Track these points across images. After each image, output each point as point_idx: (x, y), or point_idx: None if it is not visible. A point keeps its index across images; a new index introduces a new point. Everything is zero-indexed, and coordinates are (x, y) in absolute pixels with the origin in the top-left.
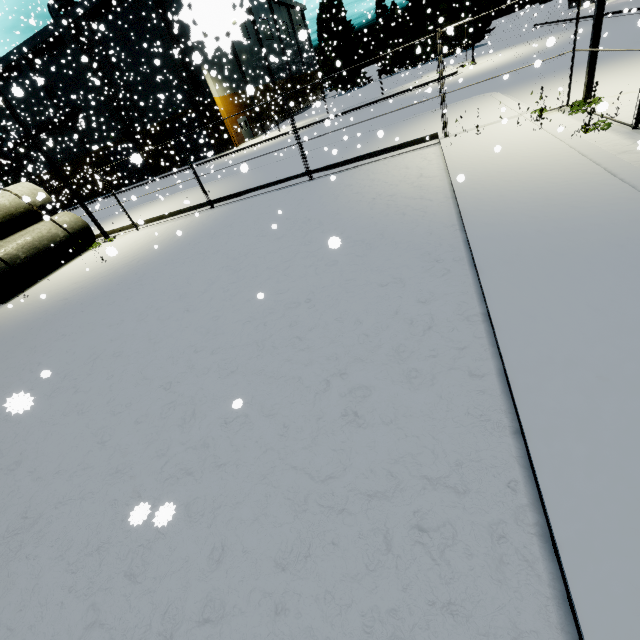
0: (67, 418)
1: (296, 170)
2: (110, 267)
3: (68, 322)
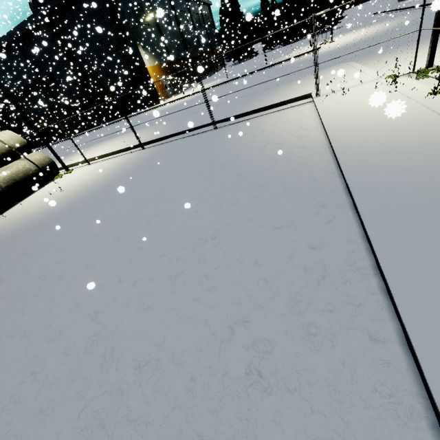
0: (12, 340)
1: (204, 121)
2: (66, 195)
3: (29, 242)
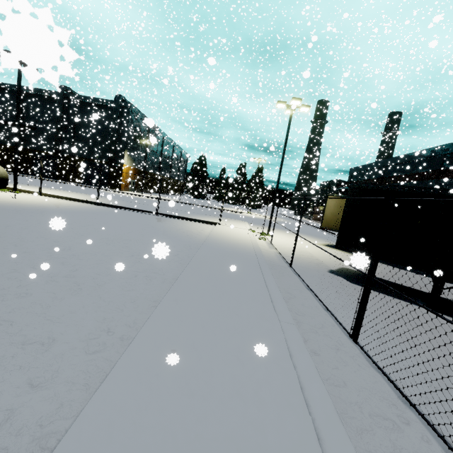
0: None
1: (151, 210)
2: (17, 202)
3: None
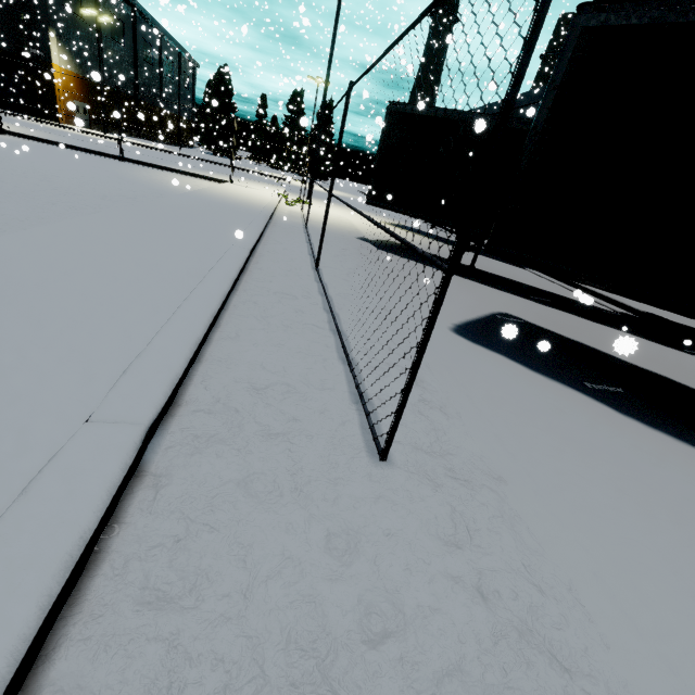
0: None
1: (113, 153)
2: None
3: None
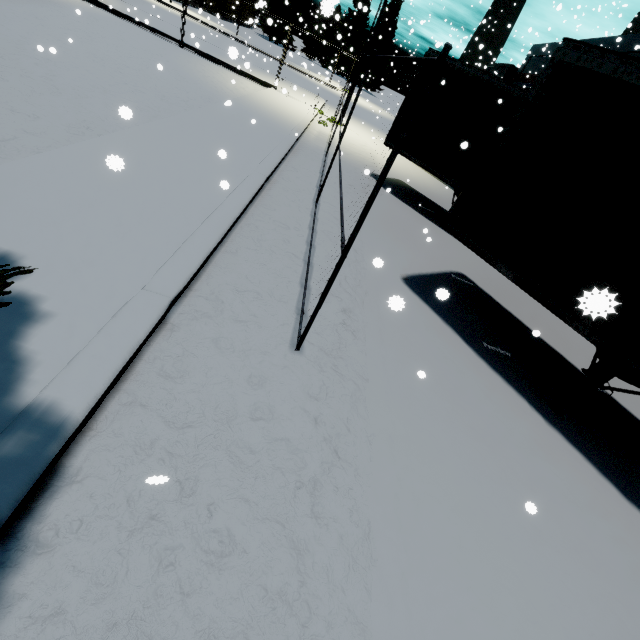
0: None
1: (175, 35)
2: None
3: None
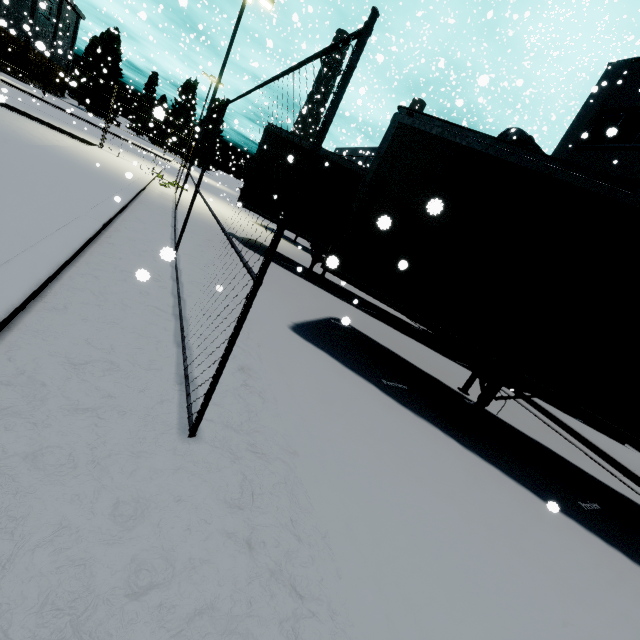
0: None
1: None
2: None
3: None
